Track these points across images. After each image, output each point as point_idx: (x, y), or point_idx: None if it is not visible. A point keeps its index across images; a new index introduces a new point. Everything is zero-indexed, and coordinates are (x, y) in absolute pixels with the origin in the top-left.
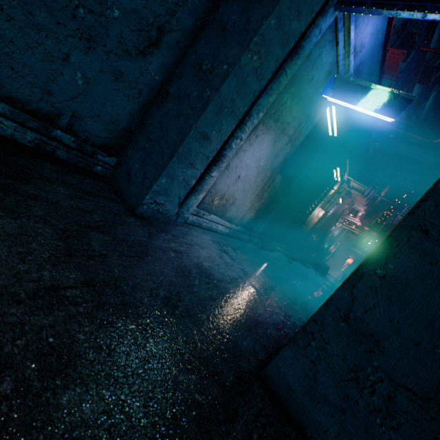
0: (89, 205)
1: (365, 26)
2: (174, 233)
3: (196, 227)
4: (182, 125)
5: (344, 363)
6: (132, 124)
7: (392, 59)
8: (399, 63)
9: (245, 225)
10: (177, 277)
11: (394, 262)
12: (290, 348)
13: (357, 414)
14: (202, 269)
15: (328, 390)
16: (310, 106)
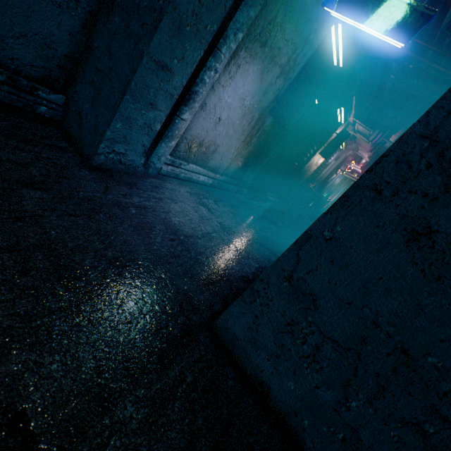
0: (26, 156)
1: None
2: (142, 186)
3: (172, 179)
4: (132, 50)
5: (283, 318)
6: (75, 48)
7: None
8: None
9: (232, 175)
10: (133, 235)
11: (342, 225)
12: (237, 304)
13: (289, 359)
14: (169, 226)
15: (267, 340)
16: (309, 23)
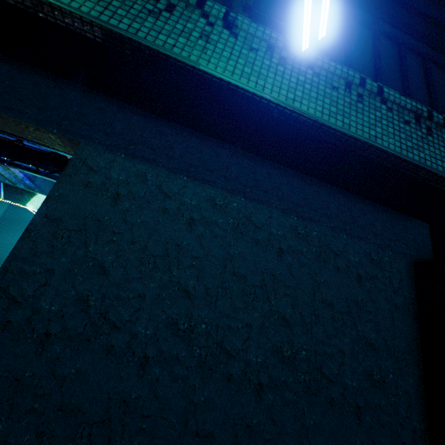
0: None
1: None
2: None
3: None
4: None
5: None
6: None
7: None
8: None
9: None
10: None
11: None
12: None
13: None
14: None
15: None
16: None
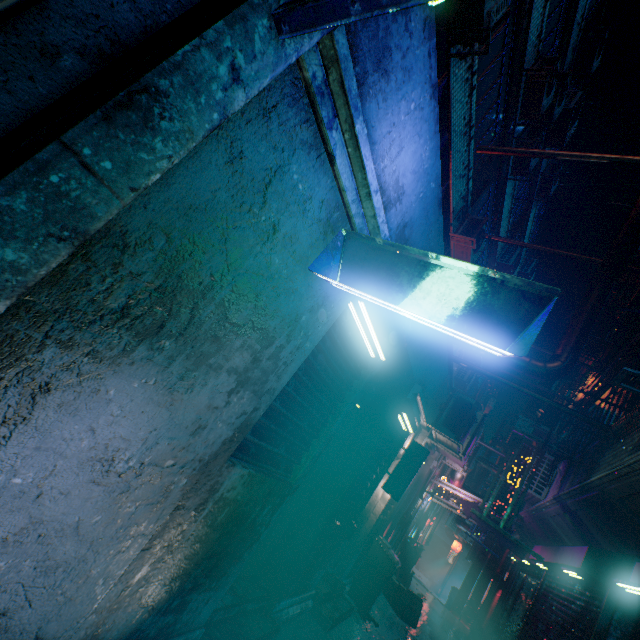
0: None
1: (397, 149)
2: None
3: None
4: None
5: None
6: None
7: (460, 248)
8: (469, 253)
9: None
10: None
11: None
12: None
13: None
14: None
15: None
16: (291, 296)
